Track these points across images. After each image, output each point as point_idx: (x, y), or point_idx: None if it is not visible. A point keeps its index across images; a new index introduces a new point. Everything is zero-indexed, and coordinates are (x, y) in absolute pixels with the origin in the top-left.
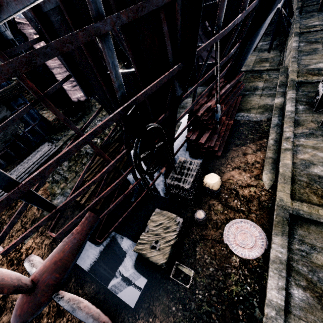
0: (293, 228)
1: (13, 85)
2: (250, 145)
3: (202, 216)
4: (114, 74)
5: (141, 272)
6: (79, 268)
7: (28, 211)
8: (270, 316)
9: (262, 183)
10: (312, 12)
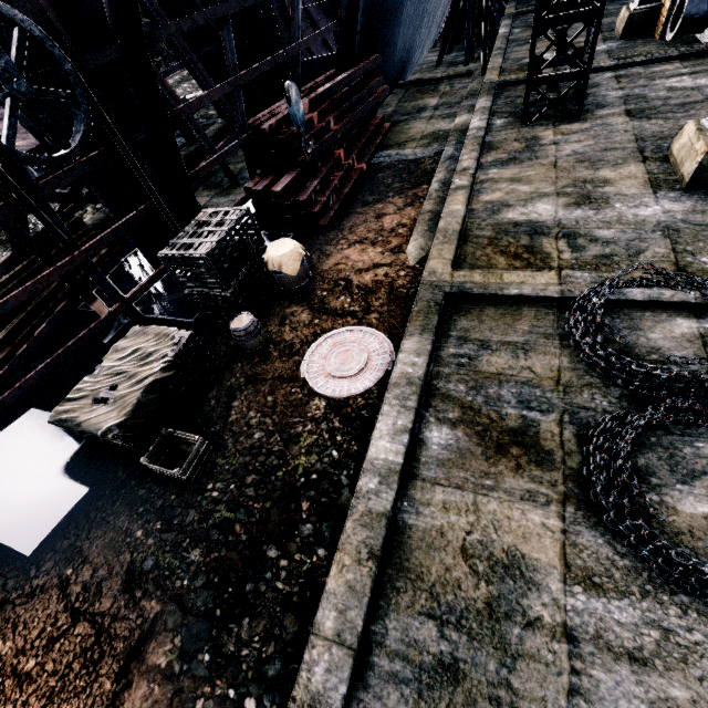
0: (451, 319)
1: None
2: (394, 199)
3: (245, 323)
4: None
5: (77, 477)
6: None
7: None
8: (367, 490)
9: (403, 257)
10: None
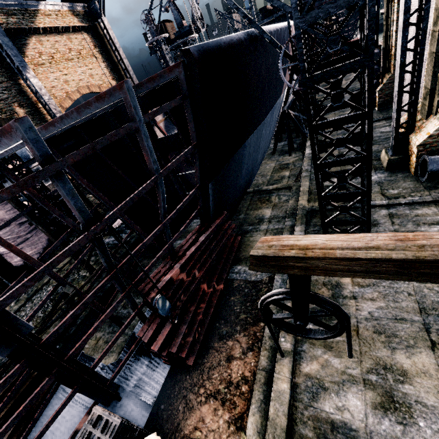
0: None
1: None
2: (240, 336)
3: None
4: None
5: None
6: None
7: None
8: None
9: None
10: None
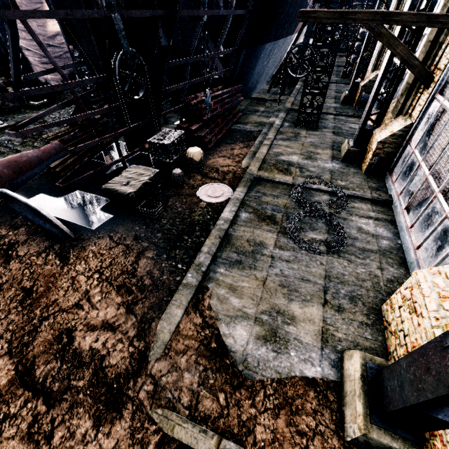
0: (255, 185)
1: None
2: (239, 144)
3: (179, 172)
4: None
5: (107, 212)
6: None
7: None
8: (220, 224)
9: (240, 165)
10: None
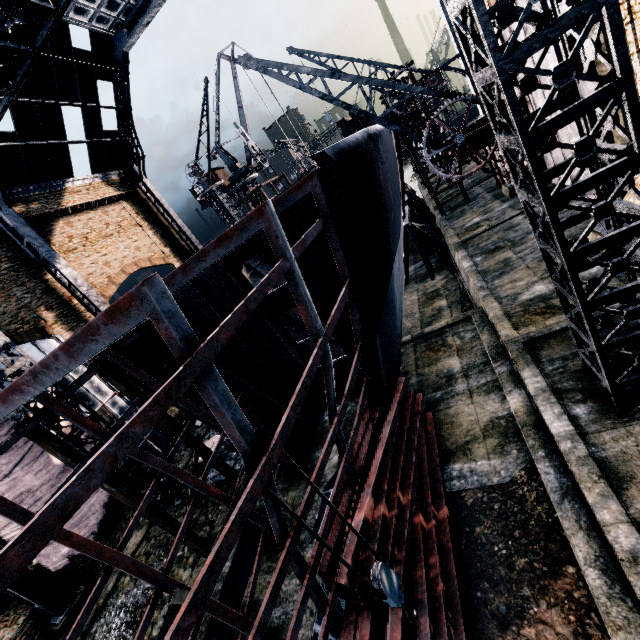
0: None
1: None
2: (541, 608)
3: None
4: None
5: None
6: None
7: None
8: None
9: None
10: (459, 208)
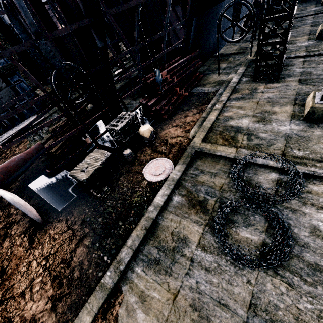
0: (195, 160)
1: (11, 63)
2: (193, 109)
3: (128, 152)
4: (23, 13)
5: (74, 192)
6: (32, 190)
7: (7, 159)
8: (150, 210)
9: (188, 134)
10: None
